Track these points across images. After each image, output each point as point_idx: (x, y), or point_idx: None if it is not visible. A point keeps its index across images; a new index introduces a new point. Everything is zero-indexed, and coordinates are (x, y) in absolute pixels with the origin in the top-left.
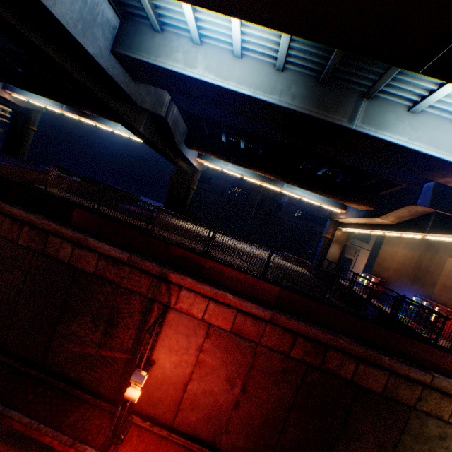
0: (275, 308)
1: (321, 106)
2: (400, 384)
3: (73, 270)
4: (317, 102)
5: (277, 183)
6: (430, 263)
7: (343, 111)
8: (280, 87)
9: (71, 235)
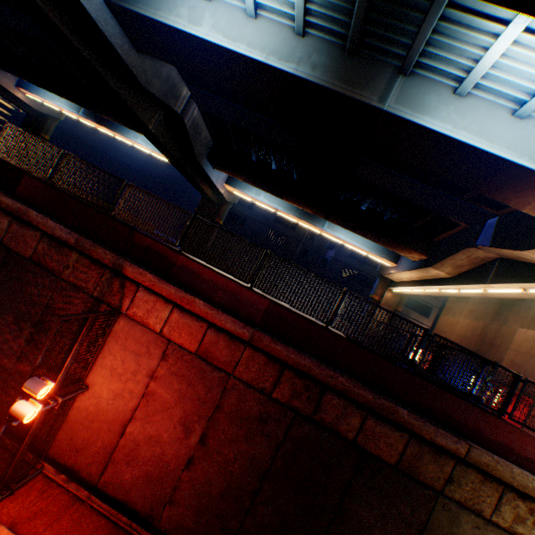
0: (261, 329)
1: (347, 80)
2: (424, 455)
3: (6, 252)
4: (342, 75)
5: (316, 223)
6: (496, 335)
7: (374, 87)
8: (299, 54)
9: (11, 205)
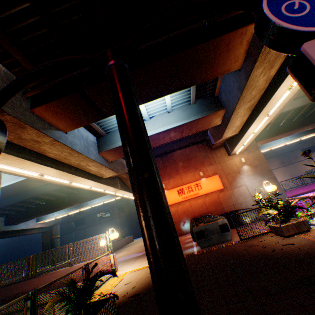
0: None
1: None
2: None
3: None
4: None
5: (84, 205)
6: None
7: None
8: None
9: None
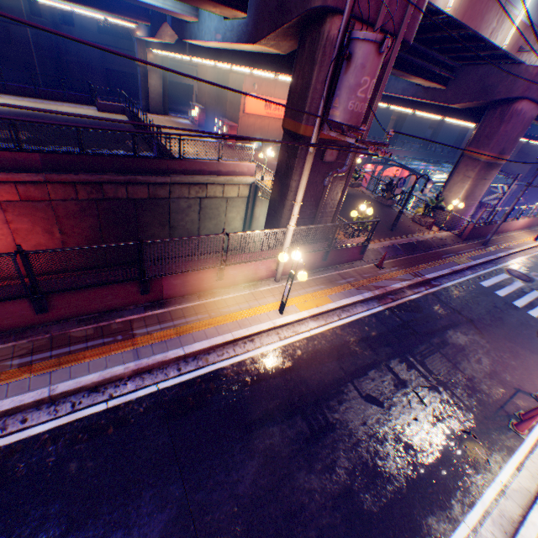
0: (49, 172)
1: None
2: (158, 189)
3: None
4: None
5: None
6: (224, 82)
7: None
8: None
9: None
